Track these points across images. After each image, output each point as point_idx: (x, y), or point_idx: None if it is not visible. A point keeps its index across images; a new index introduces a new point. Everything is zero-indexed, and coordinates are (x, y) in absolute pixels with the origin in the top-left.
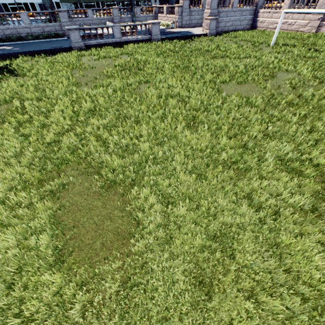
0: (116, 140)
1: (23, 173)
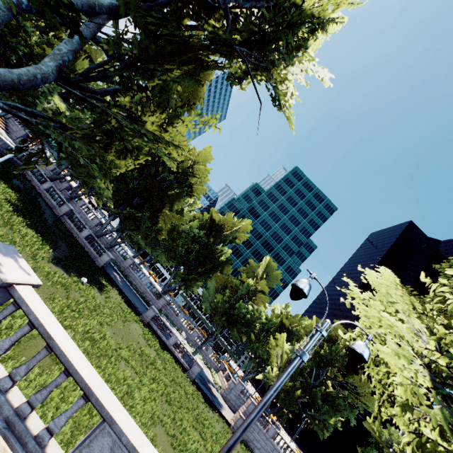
0: None
1: None
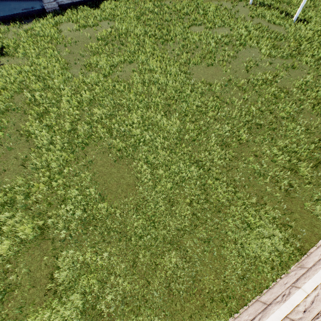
0: (116, 127)
1: (61, 155)
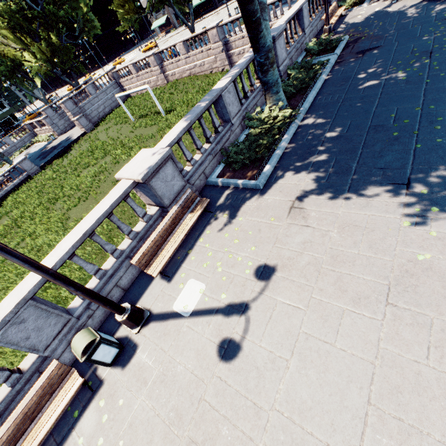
0: None
1: None
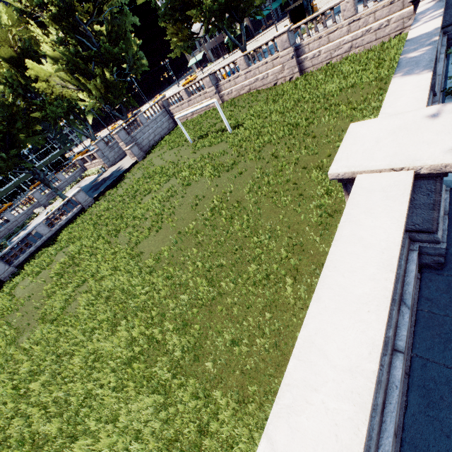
0: (57, 396)
1: None
